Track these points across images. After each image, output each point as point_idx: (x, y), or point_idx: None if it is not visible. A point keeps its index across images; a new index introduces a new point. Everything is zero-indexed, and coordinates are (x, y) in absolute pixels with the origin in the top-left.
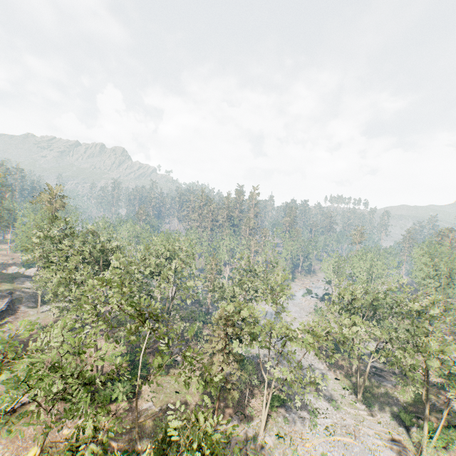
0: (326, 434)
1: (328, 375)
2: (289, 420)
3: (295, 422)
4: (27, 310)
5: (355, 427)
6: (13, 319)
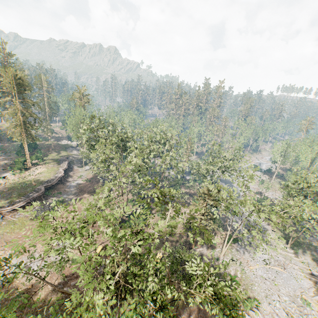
0: (264, 263)
1: (267, 227)
2: (239, 251)
3: (243, 253)
4: (77, 168)
5: (285, 262)
6: (72, 174)
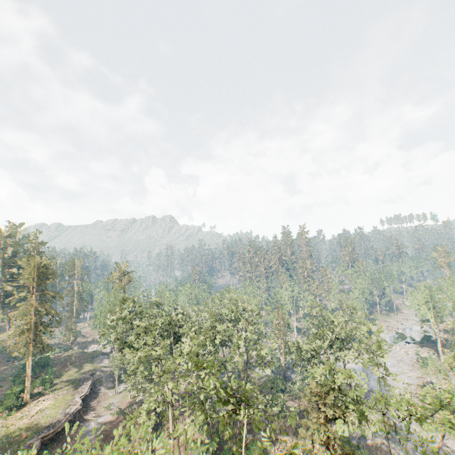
0: None
1: None
2: None
3: None
4: (106, 391)
5: None
6: (95, 403)
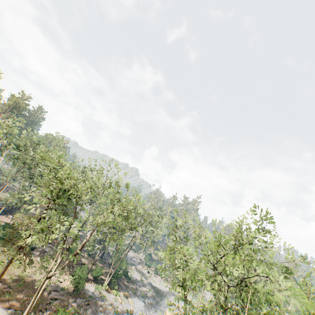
0: None
1: None
2: None
3: None
4: None
5: None
6: None
